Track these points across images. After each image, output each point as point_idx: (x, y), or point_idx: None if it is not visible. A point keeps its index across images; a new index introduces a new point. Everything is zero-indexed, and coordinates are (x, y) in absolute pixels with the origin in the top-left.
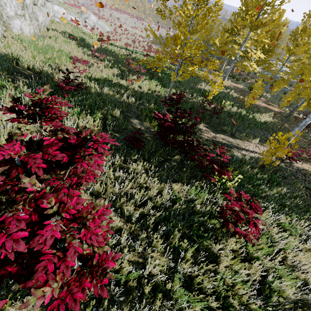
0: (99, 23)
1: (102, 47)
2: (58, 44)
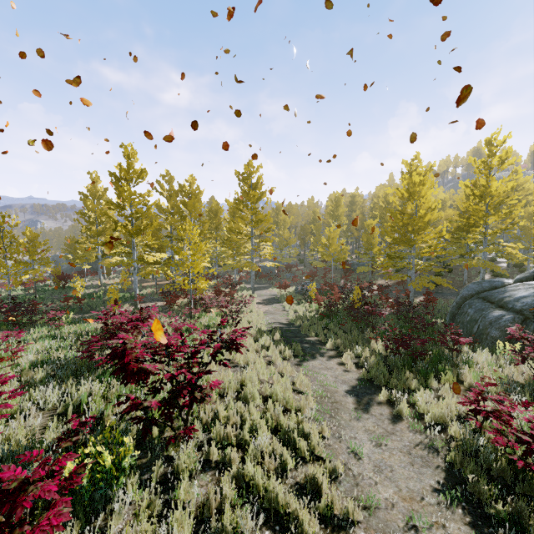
0: None
1: None
2: None
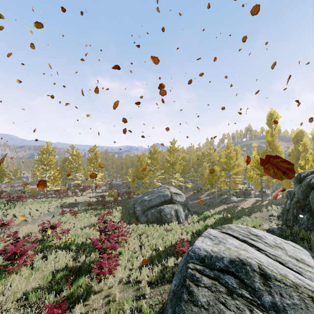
0: None
1: None
2: None
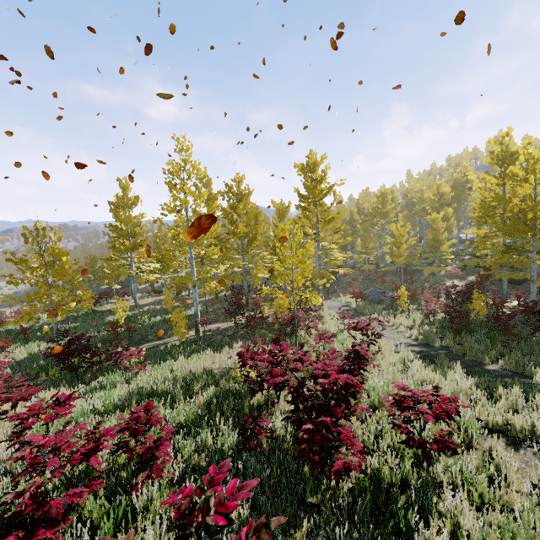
0: None
1: None
2: None
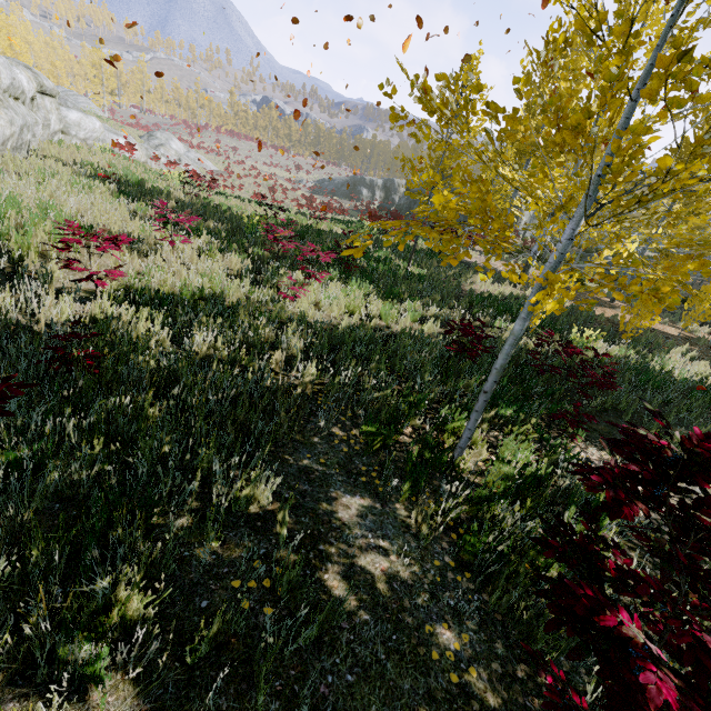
0: (191, 155)
1: (194, 198)
2: (43, 191)
